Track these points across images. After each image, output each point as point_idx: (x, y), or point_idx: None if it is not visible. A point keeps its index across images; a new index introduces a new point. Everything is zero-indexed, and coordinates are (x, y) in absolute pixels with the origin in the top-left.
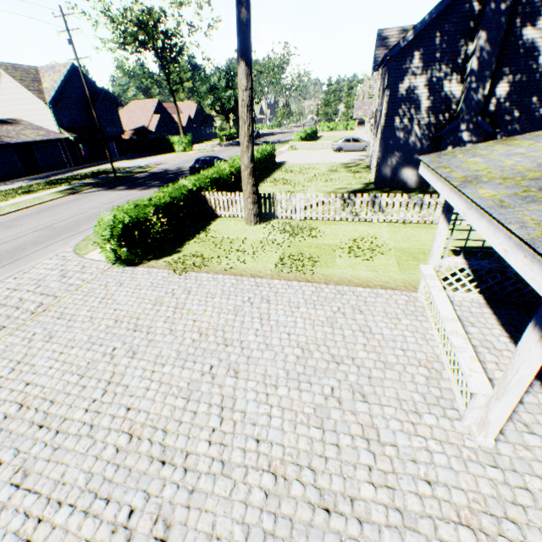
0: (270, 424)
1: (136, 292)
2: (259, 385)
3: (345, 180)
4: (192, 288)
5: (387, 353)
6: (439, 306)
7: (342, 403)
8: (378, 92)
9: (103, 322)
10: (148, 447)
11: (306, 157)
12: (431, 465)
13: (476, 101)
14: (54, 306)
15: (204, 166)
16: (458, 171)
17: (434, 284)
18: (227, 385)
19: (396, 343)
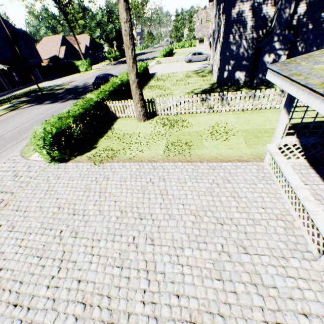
0: (184, 281)
1: (70, 183)
2: (170, 249)
3: (197, 83)
4: (109, 175)
5: (253, 212)
6: (289, 177)
7: (231, 257)
8: (214, 17)
9: (50, 210)
10: (99, 313)
11: (169, 68)
12: (304, 300)
13: (284, 18)
14: (12, 200)
15: (102, 81)
16: (313, 78)
17: (280, 160)
18: (147, 252)
19: (258, 203)
